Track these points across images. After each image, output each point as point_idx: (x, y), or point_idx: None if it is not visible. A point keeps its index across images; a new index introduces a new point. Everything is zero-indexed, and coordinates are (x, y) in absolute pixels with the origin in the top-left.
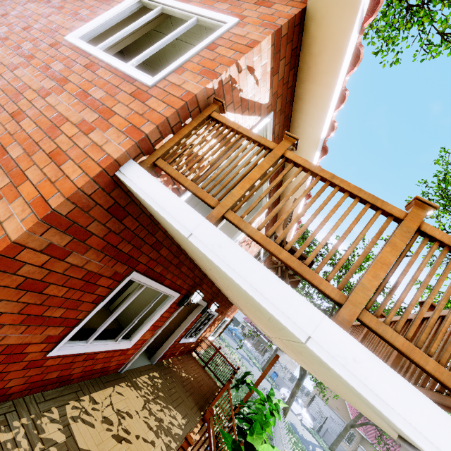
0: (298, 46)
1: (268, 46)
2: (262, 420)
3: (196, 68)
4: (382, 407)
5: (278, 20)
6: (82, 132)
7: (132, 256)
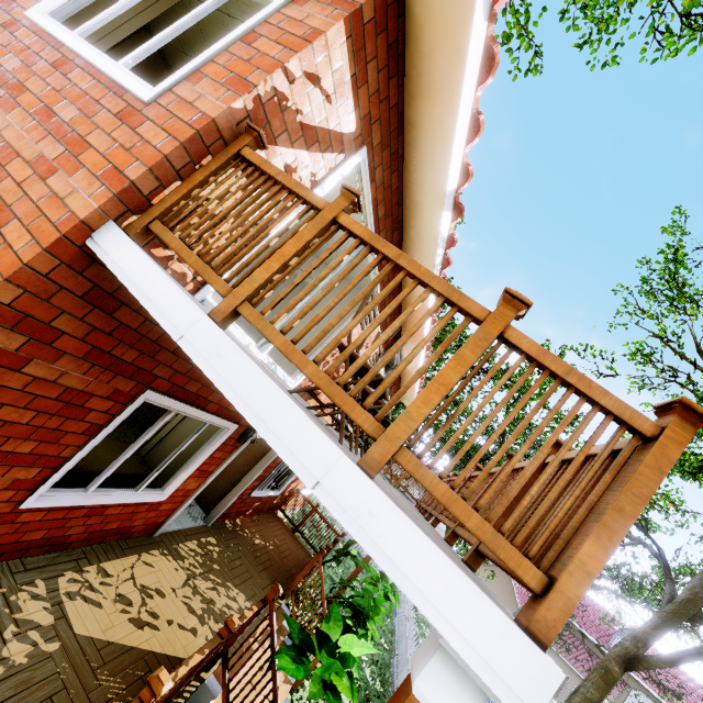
0: (400, 38)
1: (341, 40)
2: (369, 605)
3: (220, 73)
4: (393, 573)
5: None
6: (37, 176)
7: (142, 367)
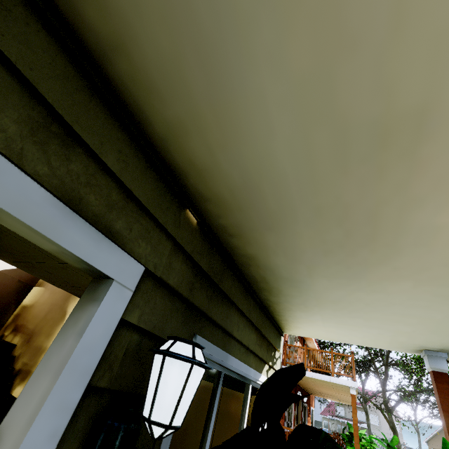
0: None
1: None
2: None
3: None
4: (341, 384)
5: None
6: None
7: None
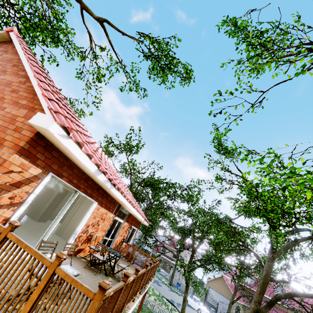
0: (48, 143)
1: (17, 157)
2: None
3: None
4: None
5: (21, 143)
6: None
7: None
